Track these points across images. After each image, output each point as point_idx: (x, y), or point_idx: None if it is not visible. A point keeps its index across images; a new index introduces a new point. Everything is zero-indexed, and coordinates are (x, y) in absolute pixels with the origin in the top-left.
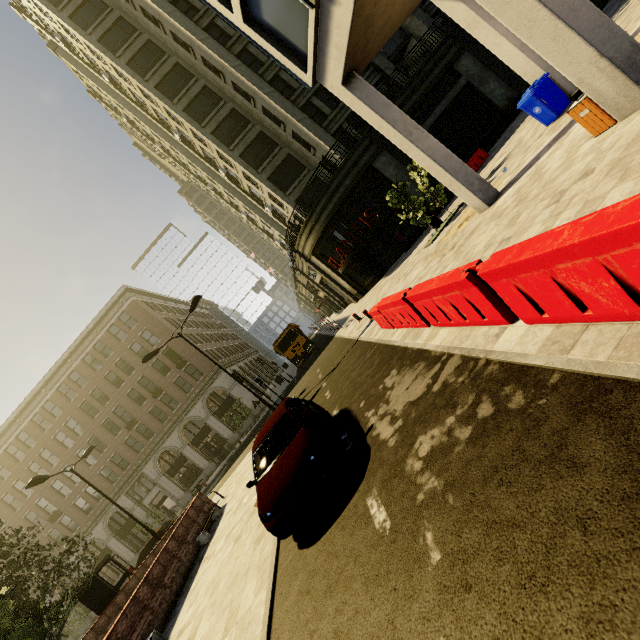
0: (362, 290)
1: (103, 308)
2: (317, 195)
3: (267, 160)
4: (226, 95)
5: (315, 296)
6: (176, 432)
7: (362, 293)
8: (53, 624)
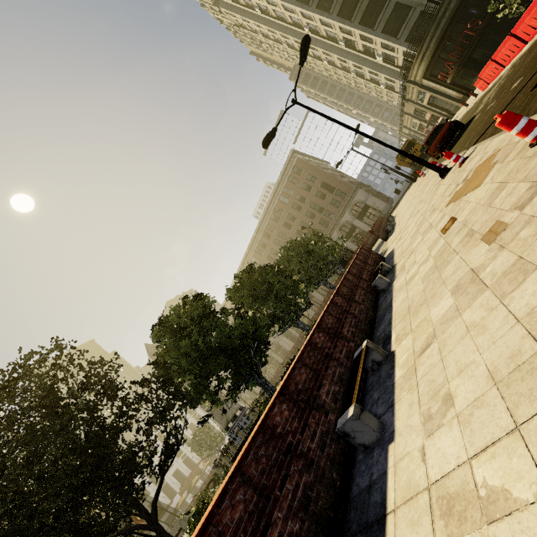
0: (468, 92)
1: (283, 167)
2: (426, 28)
3: (379, 17)
4: None
5: (421, 121)
6: (335, 232)
7: (468, 95)
8: (345, 241)
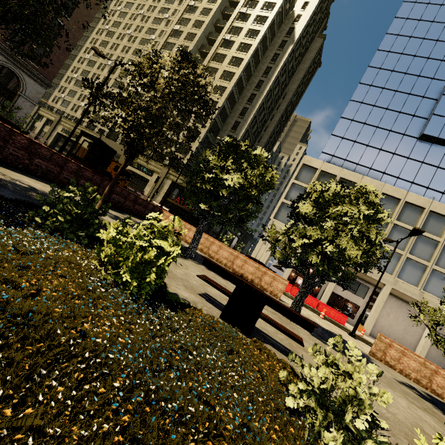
0: None
1: None
2: None
3: (204, 149)
4: (224, 126)
5: None
6: None
7: None
8: None
